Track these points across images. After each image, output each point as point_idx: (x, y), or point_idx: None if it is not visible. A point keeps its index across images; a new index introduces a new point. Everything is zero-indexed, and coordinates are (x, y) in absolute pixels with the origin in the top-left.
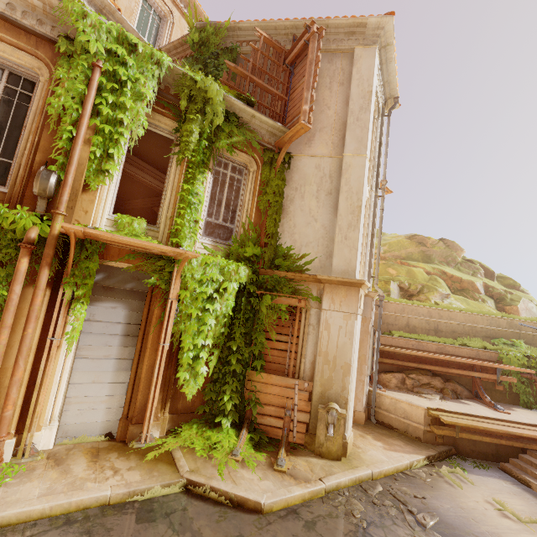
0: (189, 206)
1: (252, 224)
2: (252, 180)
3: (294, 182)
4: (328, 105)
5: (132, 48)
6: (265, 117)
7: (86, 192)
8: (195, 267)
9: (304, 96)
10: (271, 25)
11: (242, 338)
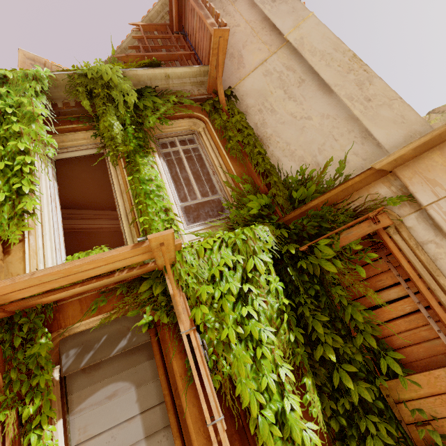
0: (147, 198)
1: (237, 176)
2: (207, 139)
3: (252, 107)
4: (235, 25)
5: (2, 80)
6: (179, 69)
7: (10, 252)
8: (193, 264)
9: (201, 15)
10: (146, 22)
11: (331, 331)
